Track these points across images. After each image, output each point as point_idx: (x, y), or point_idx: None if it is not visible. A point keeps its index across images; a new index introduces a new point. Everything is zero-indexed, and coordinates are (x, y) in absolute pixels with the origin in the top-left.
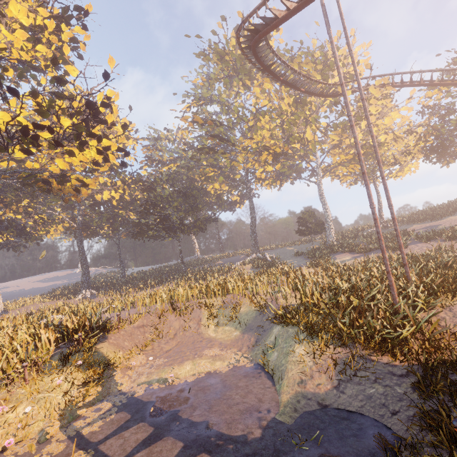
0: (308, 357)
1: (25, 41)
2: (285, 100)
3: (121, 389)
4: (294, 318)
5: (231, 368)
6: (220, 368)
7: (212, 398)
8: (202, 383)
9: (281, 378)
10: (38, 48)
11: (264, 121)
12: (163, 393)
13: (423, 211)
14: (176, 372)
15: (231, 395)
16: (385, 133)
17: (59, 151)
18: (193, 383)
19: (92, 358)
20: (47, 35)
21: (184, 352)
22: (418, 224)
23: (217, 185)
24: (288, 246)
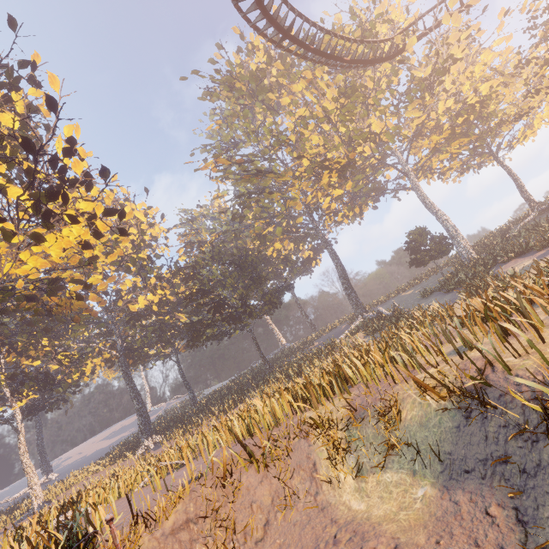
0: None
1: None
2: (327, 95)
3: None
4: None
5: None
6: None
7: None
8: None
9: None
10: None
11: (309, 134)
12: None
13: None
14: None
15: None
16: (487, 81)
17: (18, 240)
18: None
19: None
20: None
21: None
22: None
23: (278, 244)
24: (403, 291)
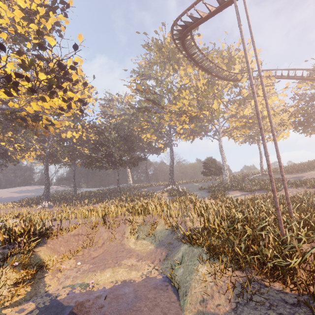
0: (209, 277)
1: (21, 19)
2: (200, 81)
3: (48, 290)
4: (199, 239)
5: (144, 279)
6: (134, 278)
7: (123, 308)
8: (117, 291)
9: (185, 294)
10: (31, 25)
11: (185, 93)
12: (83, 298)
13: (290, 165)
14: (97, 278)
15: (140, 306)
16: None
17: (34, 97)
18: (109, 290)
19: (28, 260)
20: (38, 17)
21: (107, 260)
22: (287, 175)
23: (149, 135)
24: (195, 182)
